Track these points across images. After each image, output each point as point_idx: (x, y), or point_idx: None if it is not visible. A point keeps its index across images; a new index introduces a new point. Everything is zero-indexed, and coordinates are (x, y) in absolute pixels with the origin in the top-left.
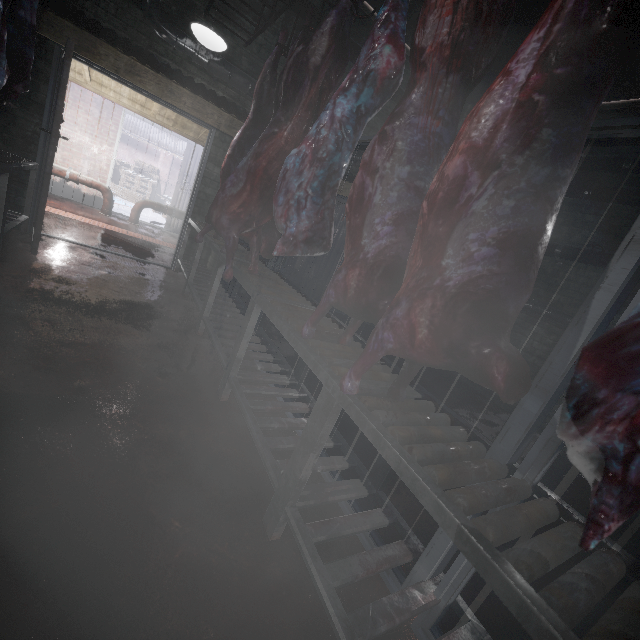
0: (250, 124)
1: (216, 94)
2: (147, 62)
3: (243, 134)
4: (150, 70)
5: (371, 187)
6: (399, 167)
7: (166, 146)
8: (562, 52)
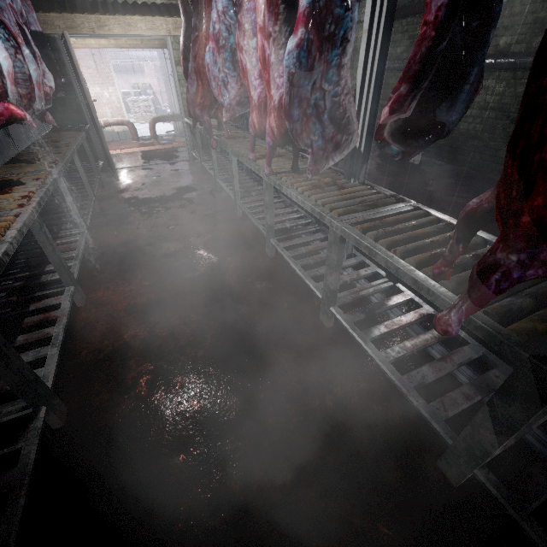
0: (186, 26)
1: (156, 5)
2: (105, 11)
3: (185, 37)
4: (110, 16)
5: (246, 60)
6: (253, 41)
7: (144, 58)
8: None
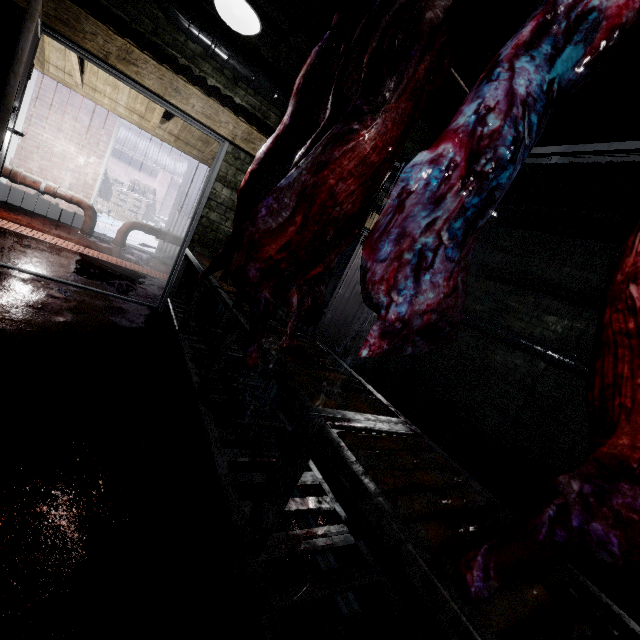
0: (285, 131)
1: (233, 100)
2: (148, 49)
3: (274, 144)
4: (151, 60)
5: None
6: None
7: (165, 166)
8: None
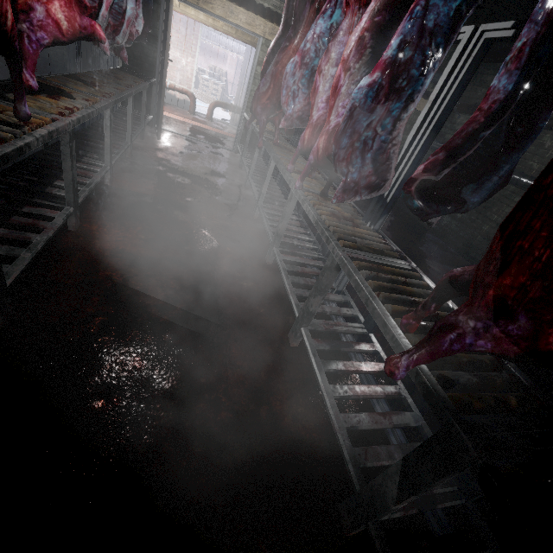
0: (281, 35)
1: (263, 6)
2: None
3: (276, 44)
4: None
5: (320, 82)
6: (333, 69)
7: (232, 48)
8: (380, 9)
